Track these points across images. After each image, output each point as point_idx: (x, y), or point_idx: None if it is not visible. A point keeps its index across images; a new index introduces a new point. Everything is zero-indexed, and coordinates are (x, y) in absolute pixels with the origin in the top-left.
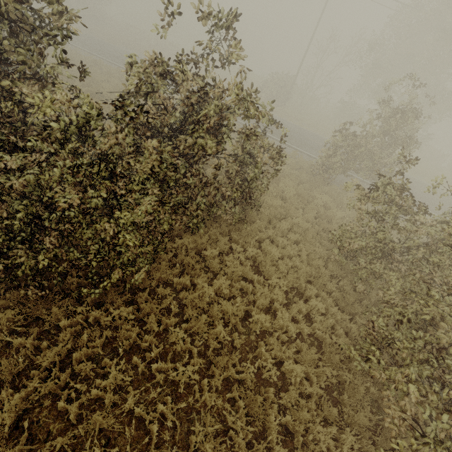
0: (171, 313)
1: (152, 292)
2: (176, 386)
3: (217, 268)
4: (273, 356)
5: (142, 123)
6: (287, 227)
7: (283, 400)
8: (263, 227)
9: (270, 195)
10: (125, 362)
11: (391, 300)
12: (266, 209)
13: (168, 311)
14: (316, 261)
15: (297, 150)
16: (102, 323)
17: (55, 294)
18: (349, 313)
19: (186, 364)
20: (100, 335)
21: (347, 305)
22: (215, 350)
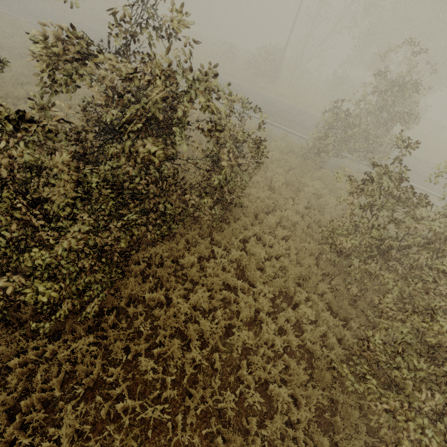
0: (143, 334)
1: (123, 311)
2: (147, 424)
3: (196, 277)
4: (257, 379)
5: (96, 118)
6: (276, 221)
7: (268, 430)
8: (249, 224)
9: (257, 186)
10: (87, 401)
11: (388, 310)
12: (252, 202)
13: (140, 333)
14: (306, 260)
15: (287, 131)
16: (59, 357)
17: (8, 324)
18: (342, 317)
19: (159, 395)
20: (59, 370)
21: (341, 308)
22: (193, 375)
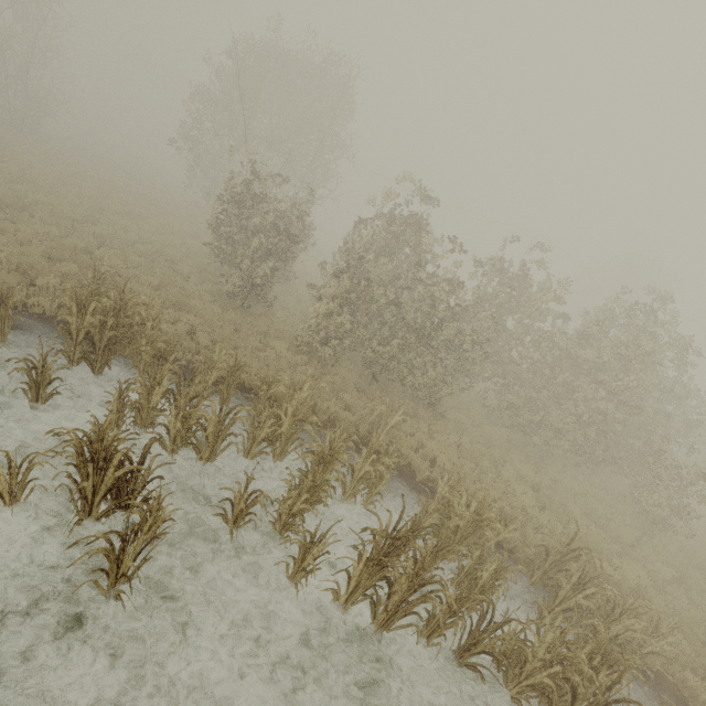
0: None
1: None
2: None
3: None
4: None
5: None
6: None
7: None
8: None
9: None
10: None
11: None
12: None
13: None
14: None
15: None
16: None
17: None
18: None
19: None
20: None
21: None
22: None
